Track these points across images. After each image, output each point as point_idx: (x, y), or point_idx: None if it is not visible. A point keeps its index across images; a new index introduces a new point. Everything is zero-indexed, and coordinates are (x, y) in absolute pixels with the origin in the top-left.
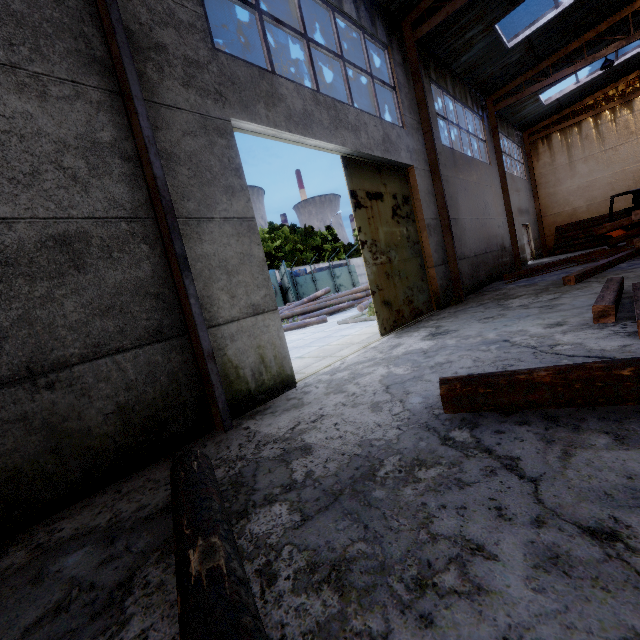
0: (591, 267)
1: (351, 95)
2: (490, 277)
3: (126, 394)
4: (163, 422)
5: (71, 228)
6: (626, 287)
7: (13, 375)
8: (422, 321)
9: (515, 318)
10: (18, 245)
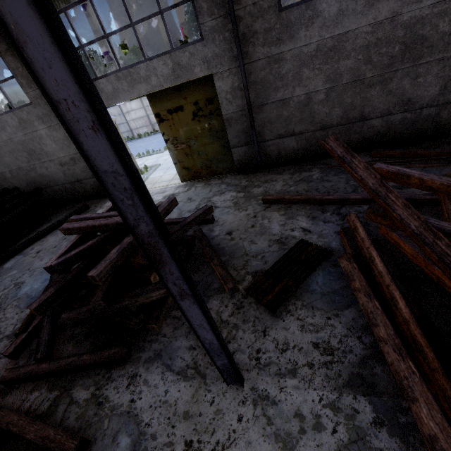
0: (300, 197)
1: (143, 51)
2: (359, 147)
3: (92, 186)
4: (100, 192)
5: (72, 156)
6: (217, 224)
7: (76, 180)
8: (207, 180)
9: (178, 207)
10: (67, 160)
